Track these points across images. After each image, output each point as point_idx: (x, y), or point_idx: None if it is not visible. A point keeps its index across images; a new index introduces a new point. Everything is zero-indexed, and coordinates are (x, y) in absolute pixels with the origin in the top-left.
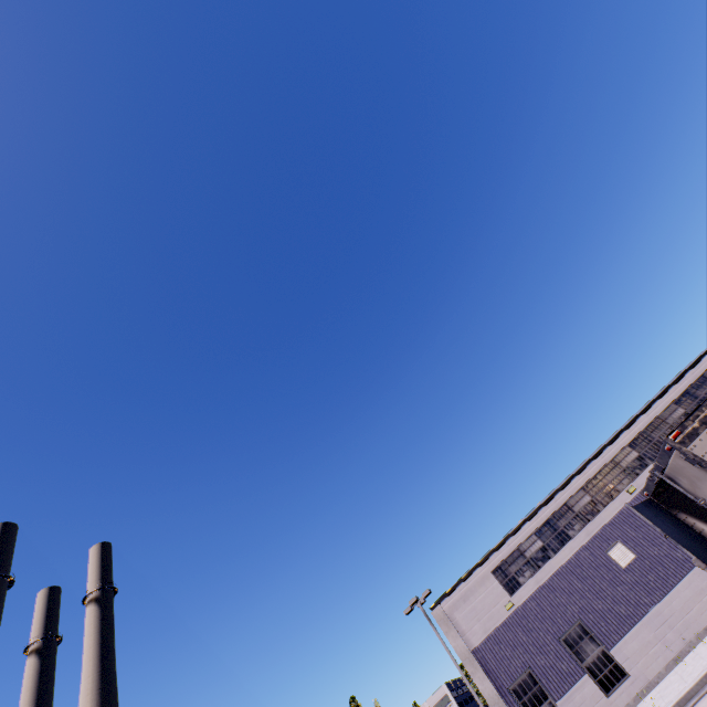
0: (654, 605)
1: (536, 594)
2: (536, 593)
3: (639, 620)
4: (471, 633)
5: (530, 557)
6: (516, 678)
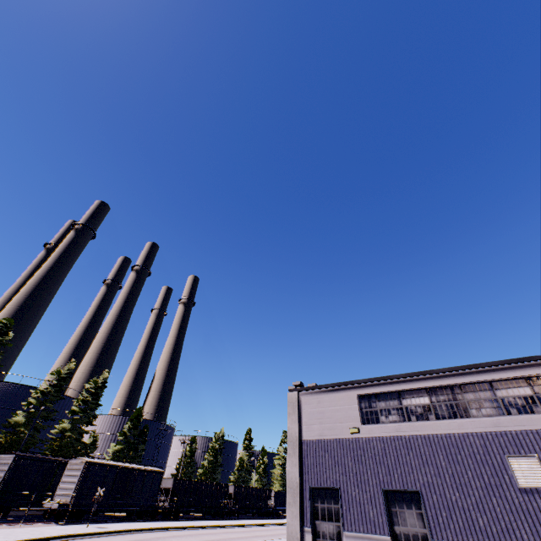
0: None
1: (387, 439)
2: (388, 439)
3: None
4: (308, 428)
5: (406, 406)
6: (321, 486)
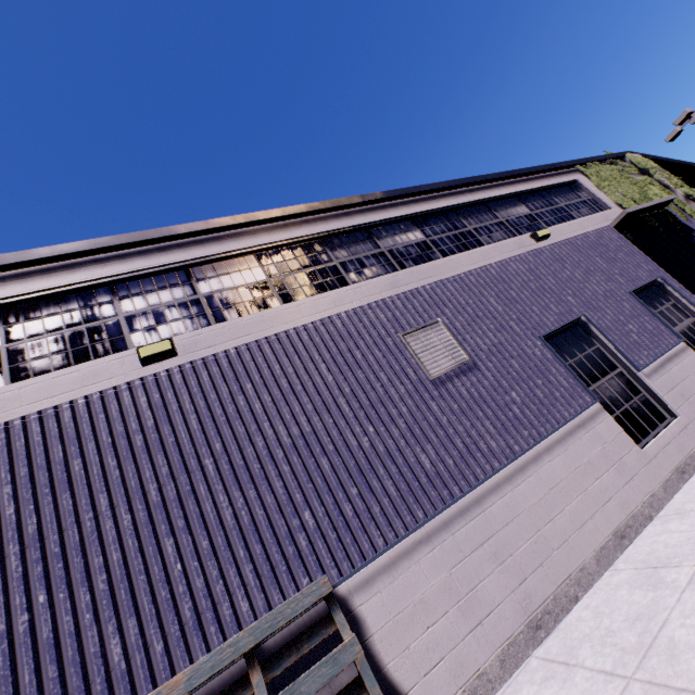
0: None
1: None
2: None
3: None
4: None
5: None
6: None
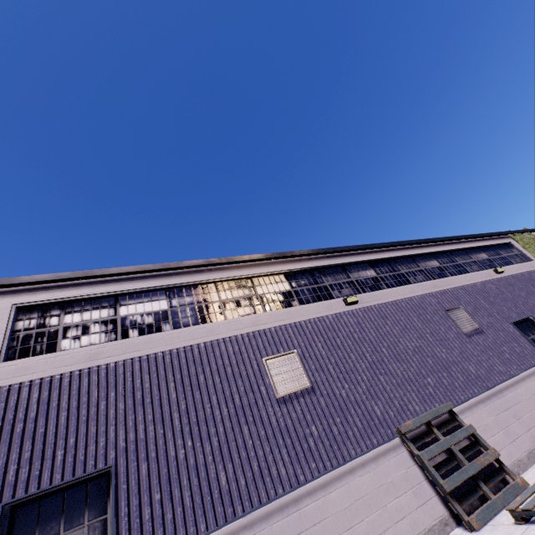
0: (294, 488)
1: (63, 379)
2: (66, 377)
3: (245, 512)
4: None
5: (125, 317)
6: None
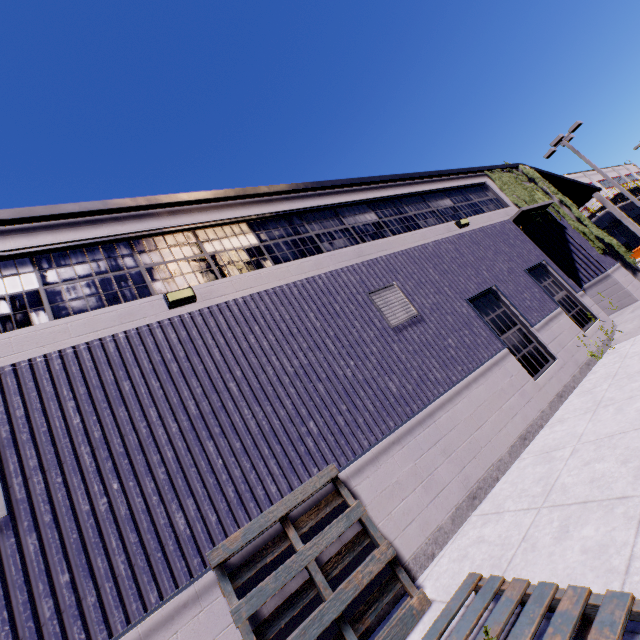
0: None
1: None
2: None
3: None
4: None
5: None
6: None
